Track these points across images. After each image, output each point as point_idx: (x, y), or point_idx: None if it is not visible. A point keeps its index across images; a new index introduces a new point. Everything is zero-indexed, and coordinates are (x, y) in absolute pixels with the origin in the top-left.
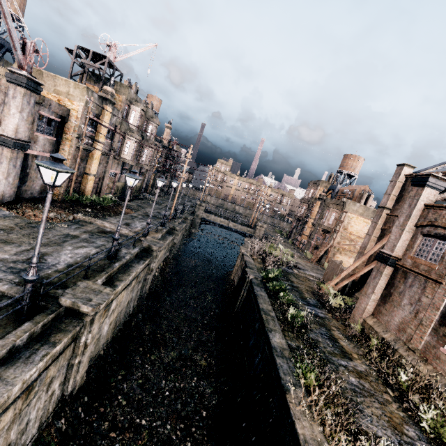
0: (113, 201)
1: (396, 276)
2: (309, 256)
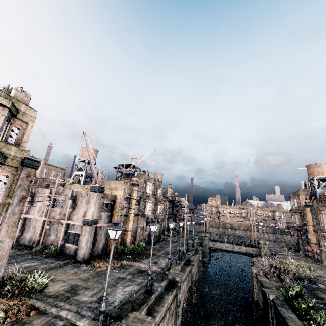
0: (144, 247)
1: None
2: None
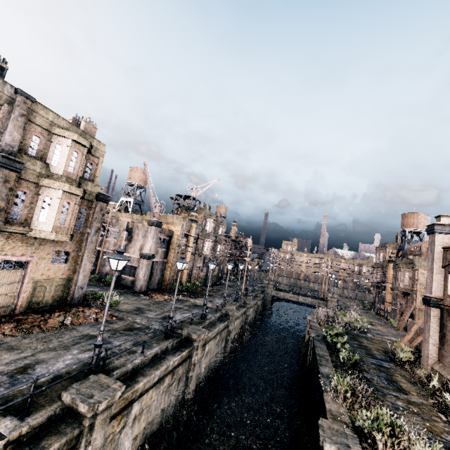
0: (200, 286)
1: (443, 316)
2: (395, 323)
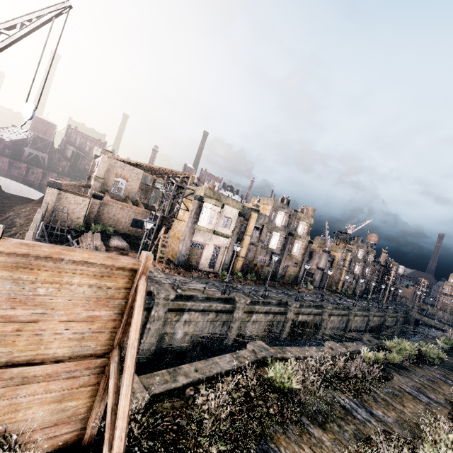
0: (350, 293)
1: None
2: None
